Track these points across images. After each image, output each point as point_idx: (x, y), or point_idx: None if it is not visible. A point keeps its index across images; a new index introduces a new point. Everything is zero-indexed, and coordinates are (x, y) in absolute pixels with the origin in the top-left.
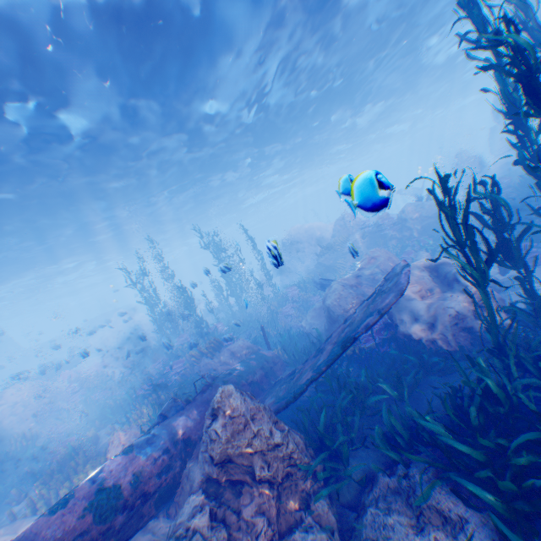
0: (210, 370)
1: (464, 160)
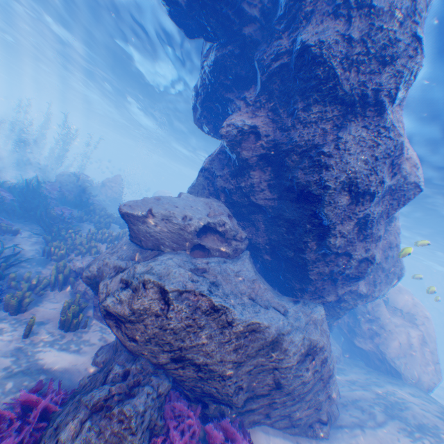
0: None
1: None
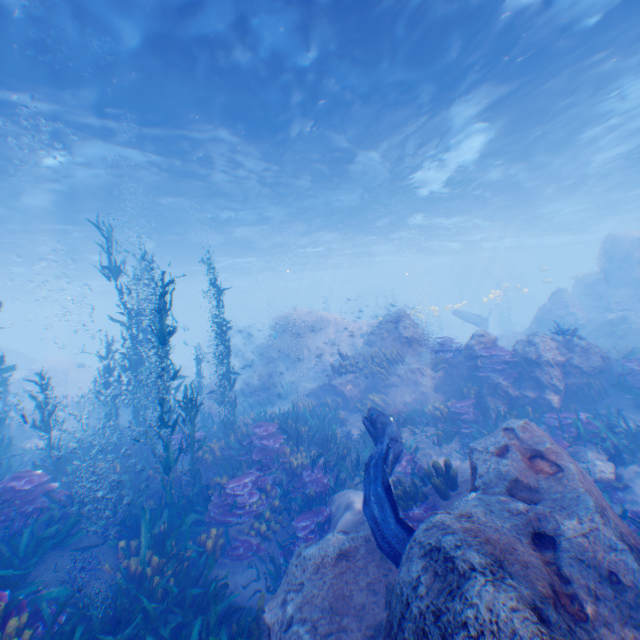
0: None
1: (563, 300)
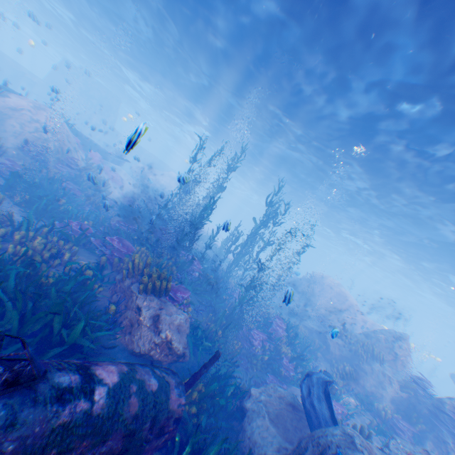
0: (122, 298)
1: None
